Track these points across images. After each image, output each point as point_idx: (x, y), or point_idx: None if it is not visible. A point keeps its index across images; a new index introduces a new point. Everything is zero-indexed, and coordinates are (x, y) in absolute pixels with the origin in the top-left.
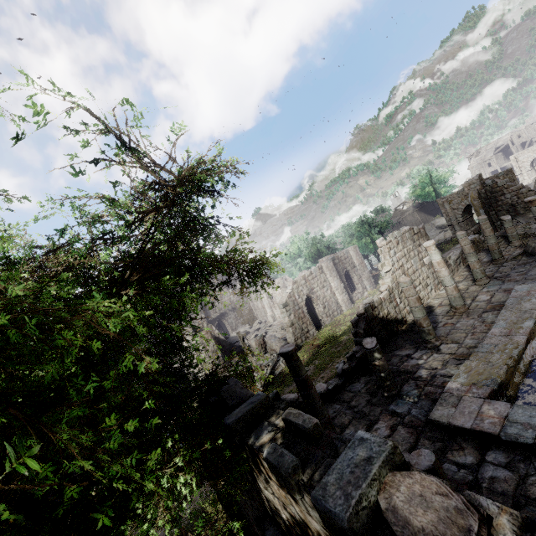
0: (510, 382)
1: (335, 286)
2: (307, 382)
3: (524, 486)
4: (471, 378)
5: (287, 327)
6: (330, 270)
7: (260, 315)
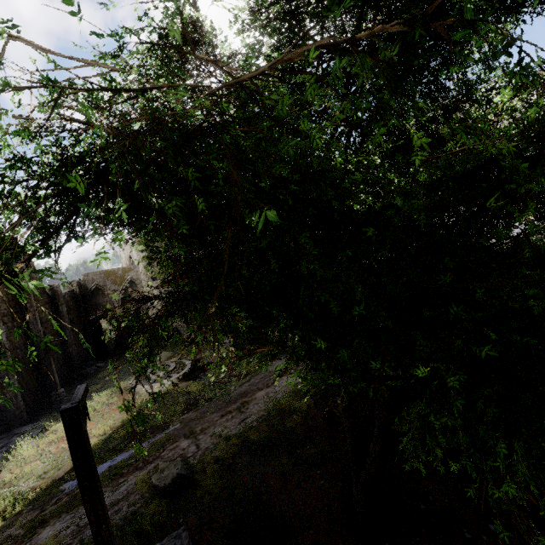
0: None
1: None
2: None
3: None
4: None
5: None
6: None
7: None
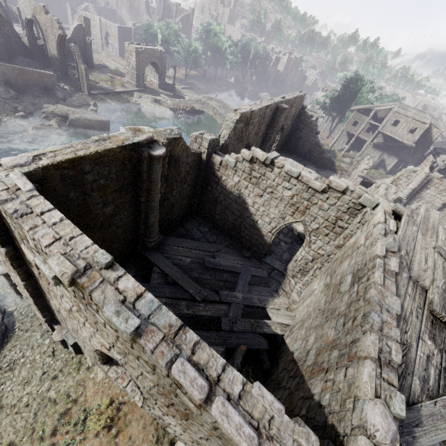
0: None
1: (97, 32)
2: None
3: None
4: None
5: None
6: (97, 23)
7: None
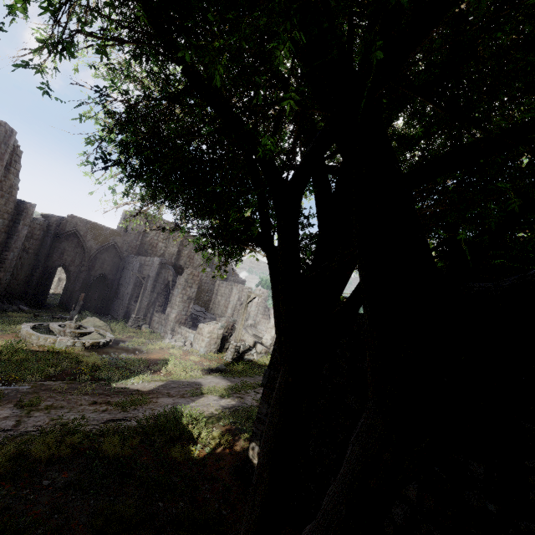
0: None
1: None
2: None
3: None
4: None
5: (272, 328)
6: None
7: (215, 311)
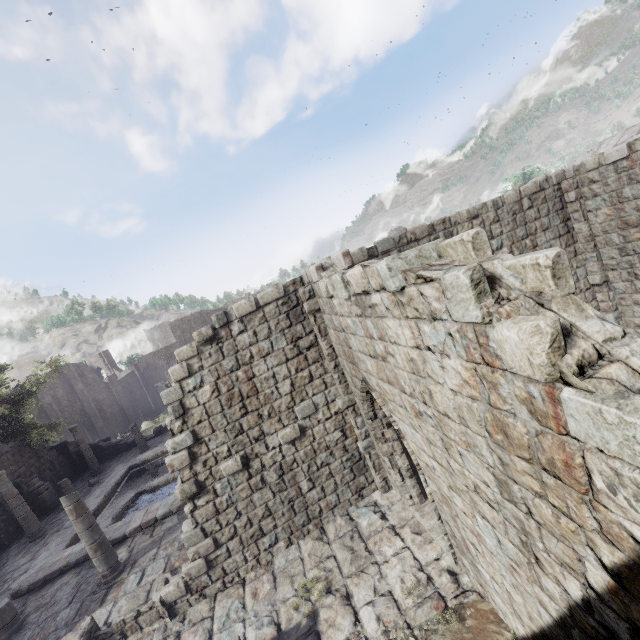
0: (153, 462)
1: None
2: (79, 442)
3: (88, 497)
4: (144, 455)
5: None
6: None
7: None
